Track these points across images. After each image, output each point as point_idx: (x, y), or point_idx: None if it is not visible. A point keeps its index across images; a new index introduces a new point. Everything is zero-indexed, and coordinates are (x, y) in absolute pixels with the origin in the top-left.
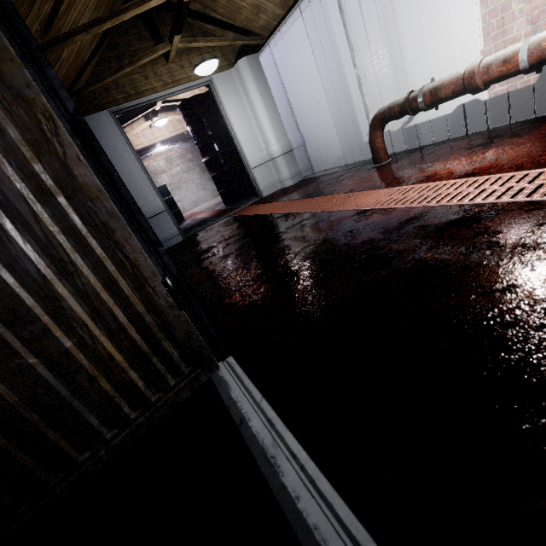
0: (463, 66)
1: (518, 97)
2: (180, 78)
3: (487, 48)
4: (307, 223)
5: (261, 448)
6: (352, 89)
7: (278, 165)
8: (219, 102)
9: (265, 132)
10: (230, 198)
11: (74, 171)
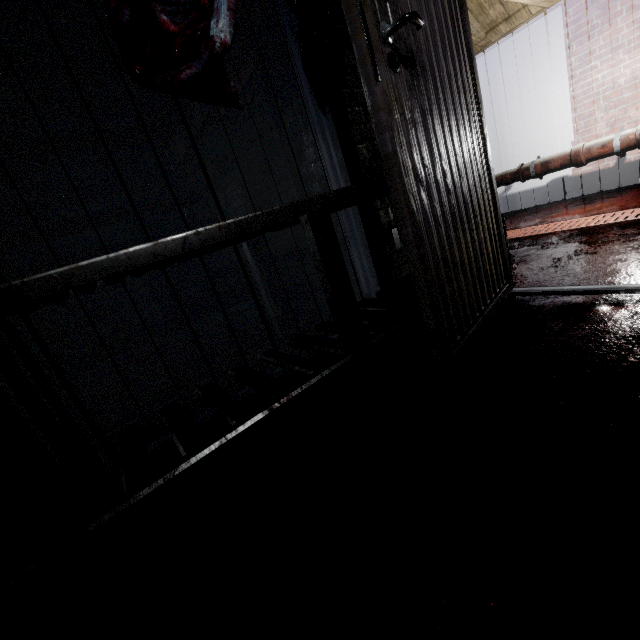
0: (557, 151)
1: (600, 176)
2: None
3: (576, 140)
4: None
5: (603, 288)
6: None
7: None
8: None
9: None
10: None
11: (487, 145)
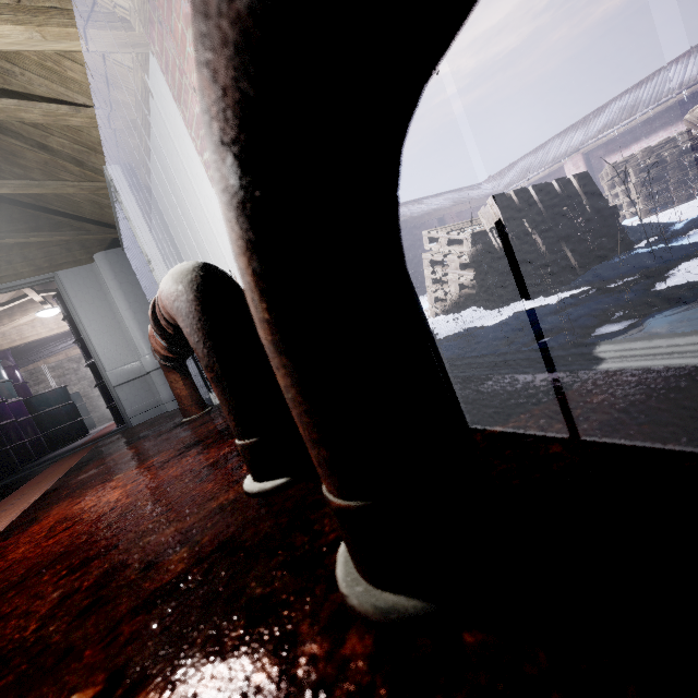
0: None
1: None
2: (3, 276)
3: None
4: None
5: None
6: None
7: (154, 382)
8: (67, 302)
9: (134, 339)
10: (119, 416)
11: None
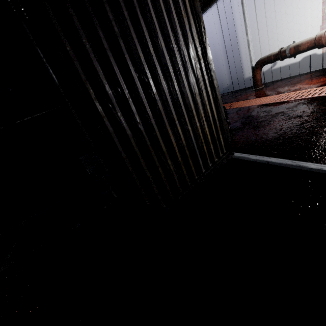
0: (309, 36)
1: None
2: None
3: (324, 26)
4: (229, 112)
5: (288, 164)
6: (240, 48)
7: None
8: None
9: None
10: None
11: (207, 51)
